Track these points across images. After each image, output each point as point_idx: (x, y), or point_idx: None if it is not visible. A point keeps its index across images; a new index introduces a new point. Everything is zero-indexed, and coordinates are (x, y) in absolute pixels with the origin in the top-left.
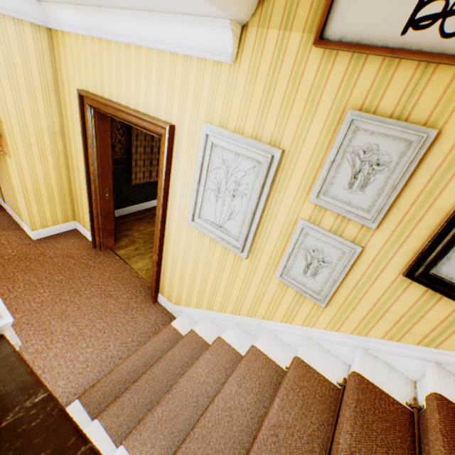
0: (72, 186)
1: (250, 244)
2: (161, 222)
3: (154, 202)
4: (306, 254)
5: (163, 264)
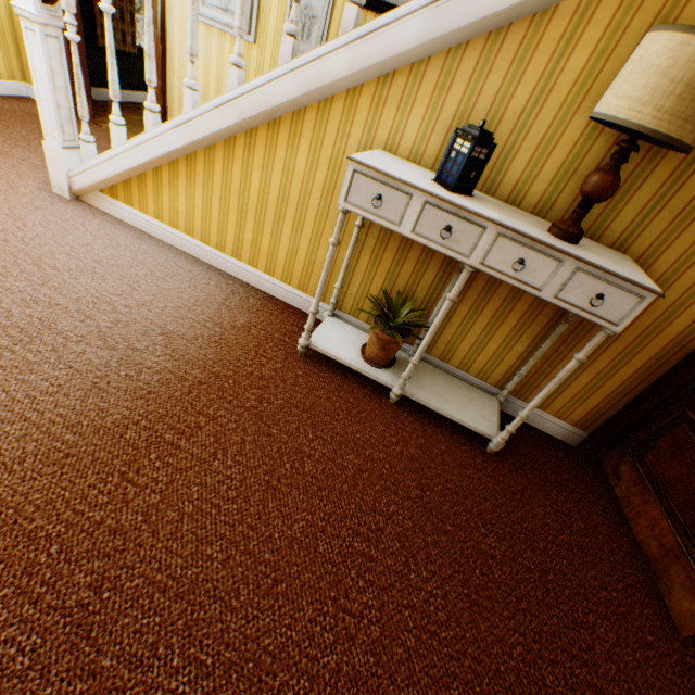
0: (14, 16)
1: (256, 23)
2: (161, 25)
3: (135, 96)
4: (301, 16)
5: (170, 99)
